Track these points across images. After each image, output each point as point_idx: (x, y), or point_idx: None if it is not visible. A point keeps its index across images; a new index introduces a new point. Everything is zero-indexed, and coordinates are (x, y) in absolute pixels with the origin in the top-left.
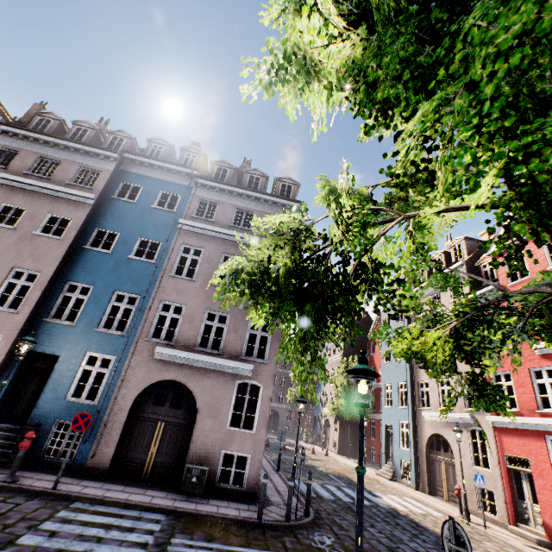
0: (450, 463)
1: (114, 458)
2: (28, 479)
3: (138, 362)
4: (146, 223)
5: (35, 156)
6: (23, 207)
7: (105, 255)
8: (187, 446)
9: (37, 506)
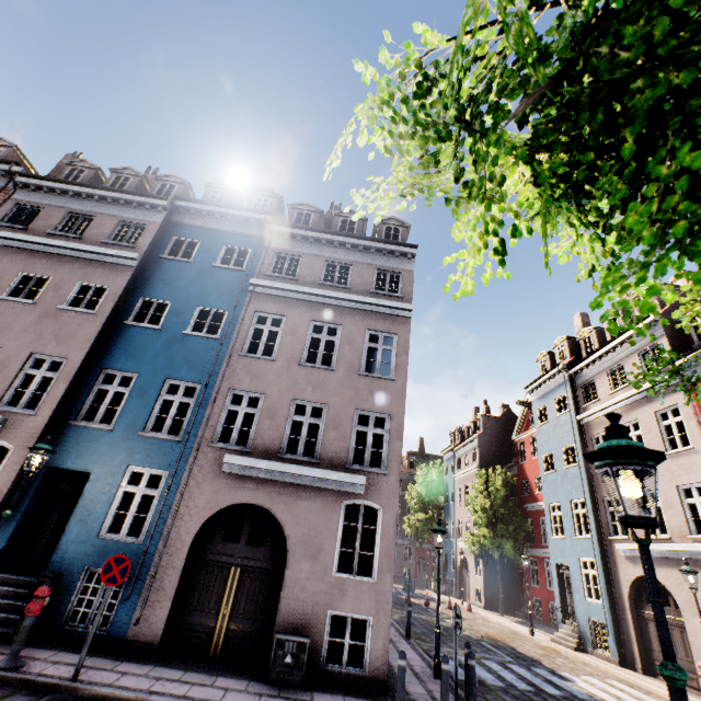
0: (675, 624)
1: (168, 625)
2: (38, 662)
3: (200, 478)
4: (206, 288)
5: (63, 212)
6: (47, 275)
7: (153, 332)
8: (275, 604)
9: None
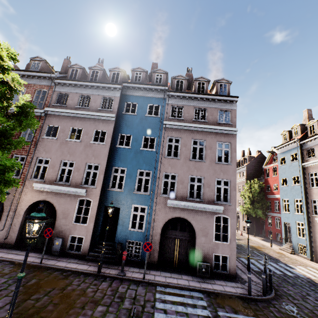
0: None
1: (158, 257)
2: (128, 272)
3: (159, 208)
4: (144, 127)
5: (78, 95)
6: (81, 128)
7: (128, 149)
8: (193, 251)
9: (144, 291)
